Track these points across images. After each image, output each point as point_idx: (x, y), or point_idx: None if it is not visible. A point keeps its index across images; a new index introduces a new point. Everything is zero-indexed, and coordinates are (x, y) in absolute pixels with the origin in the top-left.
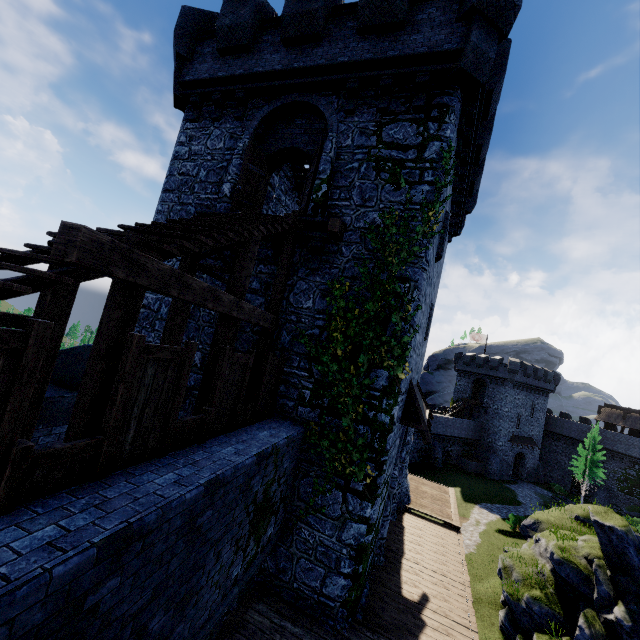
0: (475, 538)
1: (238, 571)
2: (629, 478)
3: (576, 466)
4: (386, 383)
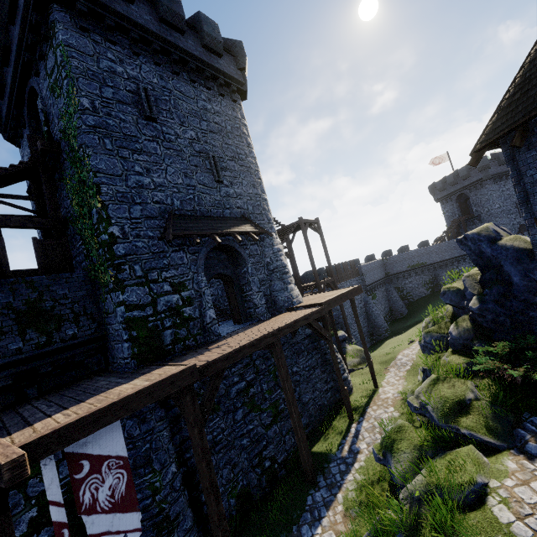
0: None
1: (20, 347)
2: None
3: None
4: (97, 216)
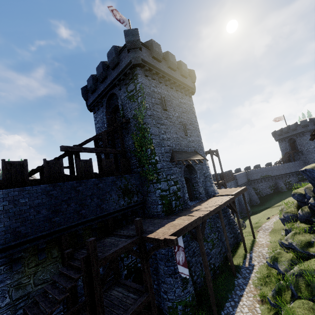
0: None
1: (123, 203)
2: None
3: None
4: (150, 152)
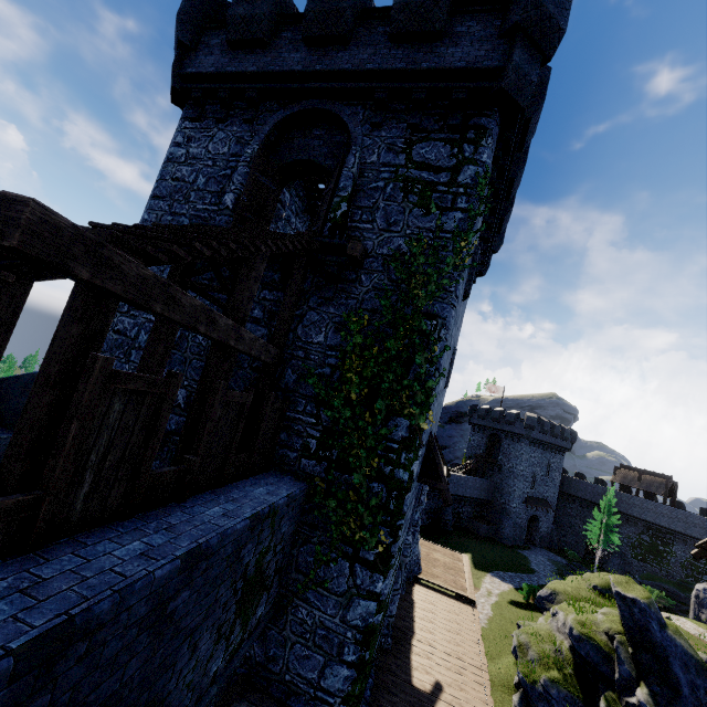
0: (487, 611)
1: (218, 665)
2: (643, 544)
3: (590, 530)
4: (406, 434)
